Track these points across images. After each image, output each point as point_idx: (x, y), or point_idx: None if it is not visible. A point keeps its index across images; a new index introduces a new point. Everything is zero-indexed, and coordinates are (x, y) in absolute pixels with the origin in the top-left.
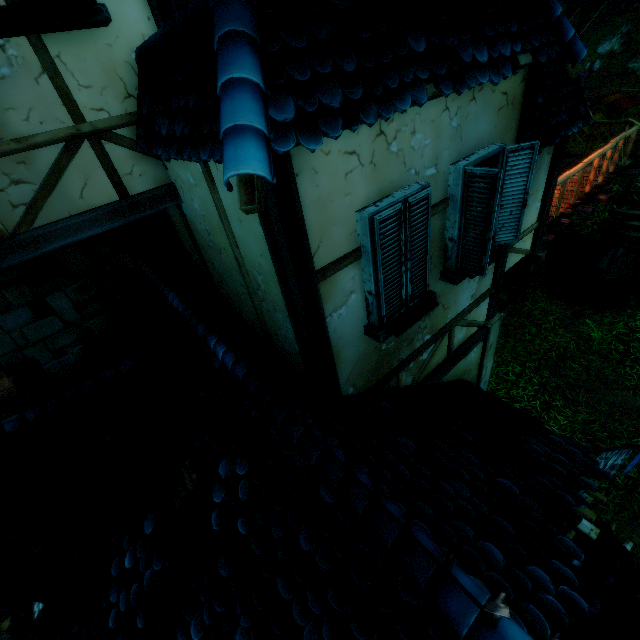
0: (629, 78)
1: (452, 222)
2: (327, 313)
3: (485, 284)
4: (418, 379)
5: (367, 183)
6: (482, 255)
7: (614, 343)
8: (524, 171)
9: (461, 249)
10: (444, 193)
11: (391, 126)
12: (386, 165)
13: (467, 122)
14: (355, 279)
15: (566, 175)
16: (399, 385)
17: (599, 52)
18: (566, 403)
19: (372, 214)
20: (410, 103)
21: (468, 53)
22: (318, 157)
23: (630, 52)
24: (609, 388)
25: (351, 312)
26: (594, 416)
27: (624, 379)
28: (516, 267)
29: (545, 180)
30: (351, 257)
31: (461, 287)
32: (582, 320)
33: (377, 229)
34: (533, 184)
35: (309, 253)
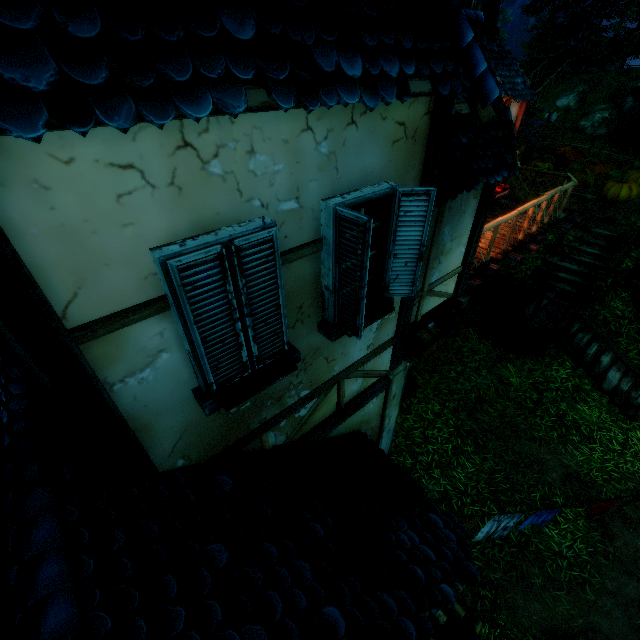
0: (579, 134)
1: (327, 268)
2: (114, 379)
3: (386, 333)
4: (294, 437)
5: (168, 211)
6: (357, 314)
7: (530, 391)
8: (420, 219)
9: (338, 301)
10: (315, 233)
11: (206, 137)
12: (204, 190)
13: (345, 150)
14: (165, 334)
15: (498, 221)
16: (264, 447)
17: (557, 105)
18: (476, 449)
19: (167, 257)
20: (210, 109)
21: (330, 59)
22: (46, 165)
23: (583, 110)
24: (518, 437)
25: (165, 374)
26: (500, 466)
27: (533, 429)
28: (435, 311)
29: (471, 225)
30: (149, 308)
31: (352, 337)
32: (505, 363)
33: (176, 278)
34: (457, 227)
35: (44, 305)
